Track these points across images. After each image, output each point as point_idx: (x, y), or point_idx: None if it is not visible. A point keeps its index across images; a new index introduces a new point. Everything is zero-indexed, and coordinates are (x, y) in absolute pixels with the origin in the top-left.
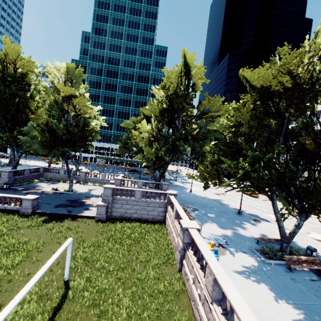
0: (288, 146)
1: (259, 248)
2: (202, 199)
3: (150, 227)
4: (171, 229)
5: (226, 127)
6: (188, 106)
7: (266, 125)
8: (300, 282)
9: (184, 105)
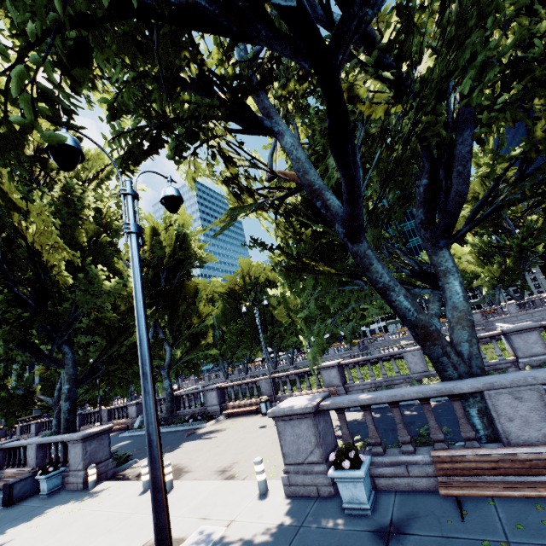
0: None
1: None
2: None
3: None
4: None
5: None
6: None
7: None
8: None
9: None
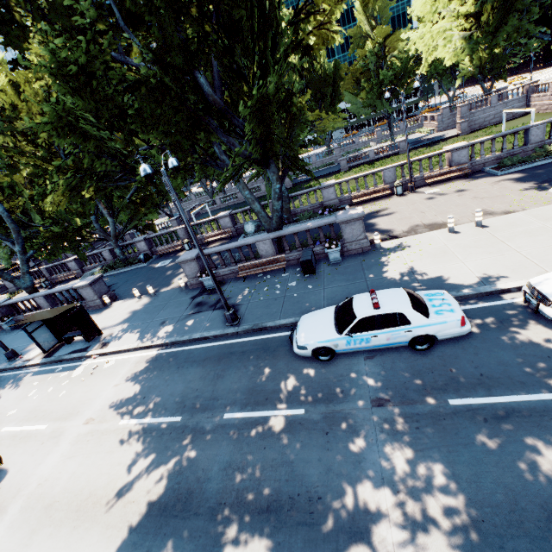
0: None
1: None
2: None
3: (518, 119)
4: (551, 102)
5: None
6: None
7: None
8: None
9: None
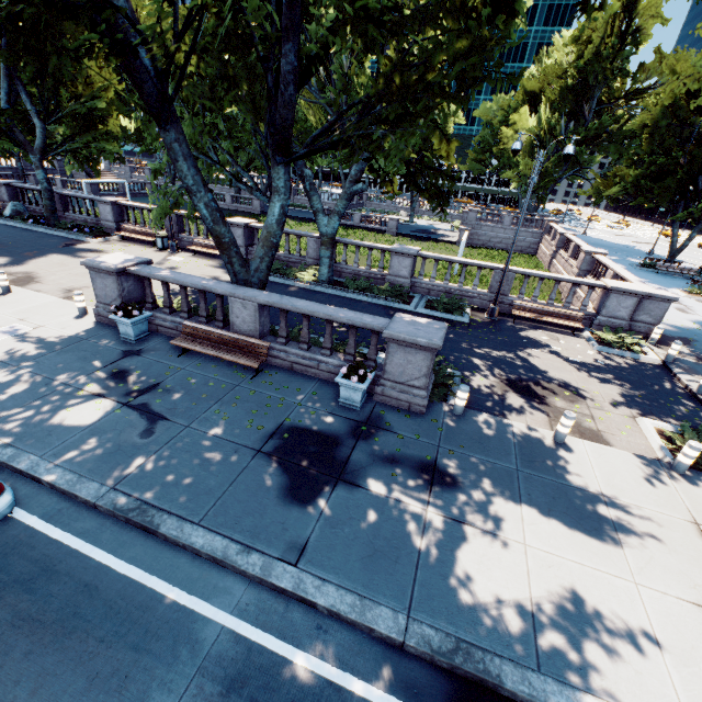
0: (699, 148)
1: (640, 264)
2: (600, 241)
3: (517, 255)
4: (544, 251)
5: (638, 128)
6: (616, 75)
7: (683, 124)
8: (657, 276)
9: (608, 76)
